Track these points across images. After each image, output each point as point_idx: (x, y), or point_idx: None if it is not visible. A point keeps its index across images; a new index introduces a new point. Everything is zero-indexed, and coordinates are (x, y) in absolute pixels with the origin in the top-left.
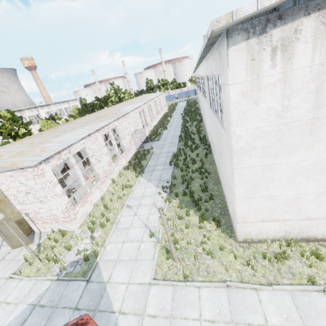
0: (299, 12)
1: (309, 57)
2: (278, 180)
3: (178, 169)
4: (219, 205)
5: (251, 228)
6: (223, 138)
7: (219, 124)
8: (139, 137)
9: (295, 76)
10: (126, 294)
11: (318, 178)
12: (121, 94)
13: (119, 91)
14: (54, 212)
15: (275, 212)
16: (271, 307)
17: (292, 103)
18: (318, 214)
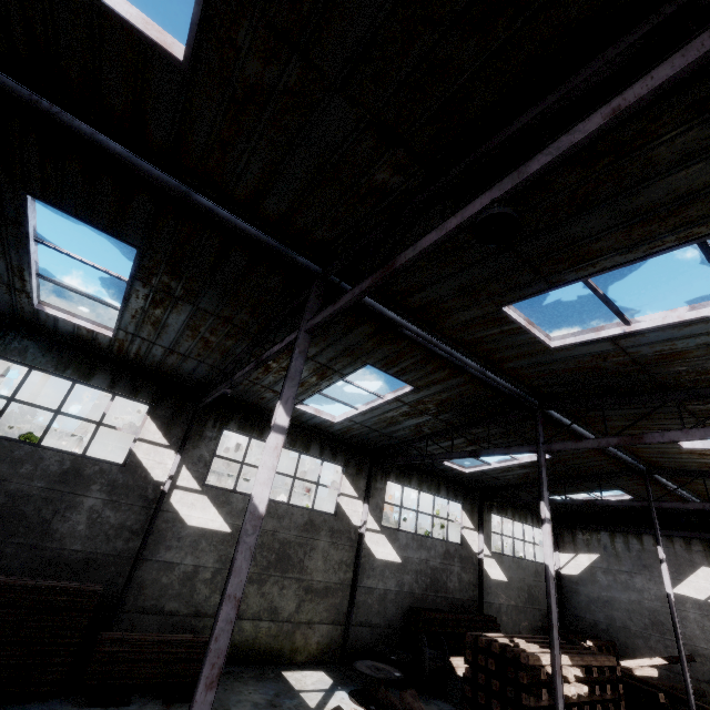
0: None
1: None
2: None
3: None
4: None
5: None
6: None
7: None
8: None
9: None
10: None
11: None
12: (452, 534)
13: (451, 527)
14: None
15: None
16: None
17: None
18: None
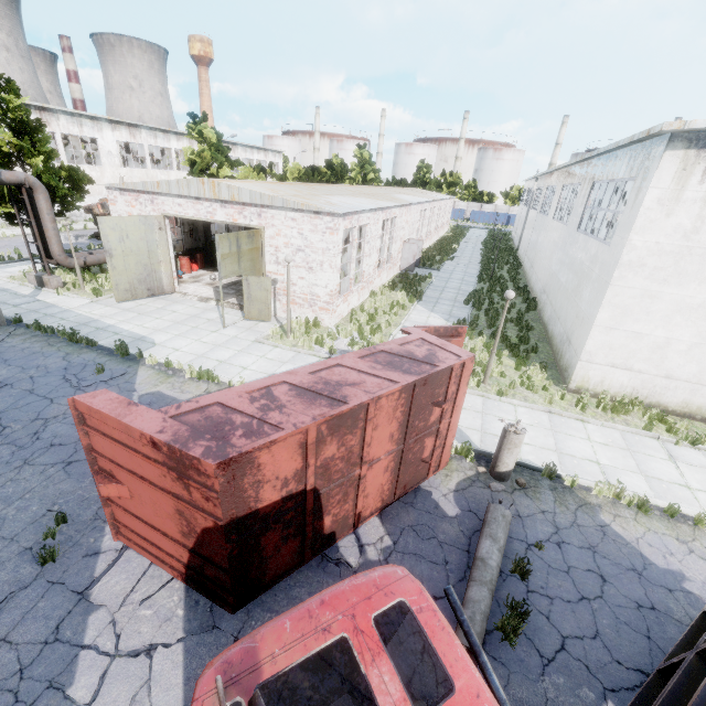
0: None
1: None
2: (654, 313)
3: (478, 312)
4: (544, 360)
5: (593, 373)
6: (600, 258)
7: (597, 244)
8: (414, 251)
9: None
10: None
11: (699, 323)
12: (371, 173)
13: (369, 167)
14: (318, 290)
15: (632, 357)
16: (596, 433)
17: (705, 226)
18: (681, 373)
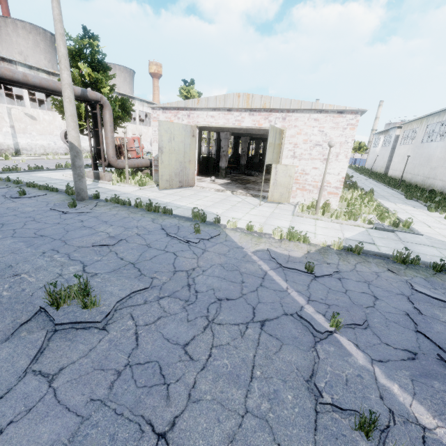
0: None
1: None
2: None
3: (426, 203)
4: None
5: None
6: None
7: None
8: None
9: None
10: None
11: None
12: None
13: None
14: (329, 178)
15: None
16: None
17: None
18: None
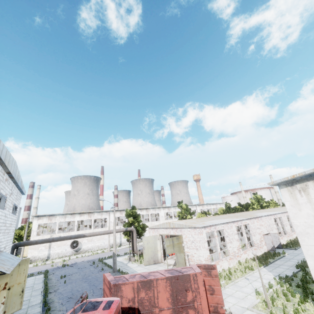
0: (304, 180)
1: None
2: None
3: (303, 272)
4: None
5: None
6: None
7: None
8: (270, 239)
9: None
10: (232, 306)
11: None
12: (264, 203)
13: (262, 200)
14: (201, 258)
15: None
16: None
17: None
18: None
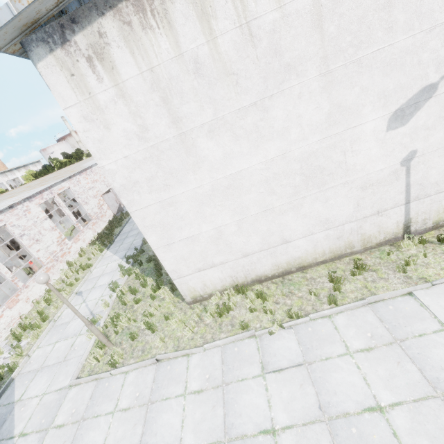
0: (92, 13)
1: (133, 63)
2: (186, 215)
3: None
4: None
5: (192, 282)
6: None
7: None
8: (113, 197)
9: (131, 88)
10: (36, 409)
11: (226, 204)
12: None
13: None
14: None
15: (206, 256)
16: (196, 371)
17: (147, 120)
18: (251, 247)
